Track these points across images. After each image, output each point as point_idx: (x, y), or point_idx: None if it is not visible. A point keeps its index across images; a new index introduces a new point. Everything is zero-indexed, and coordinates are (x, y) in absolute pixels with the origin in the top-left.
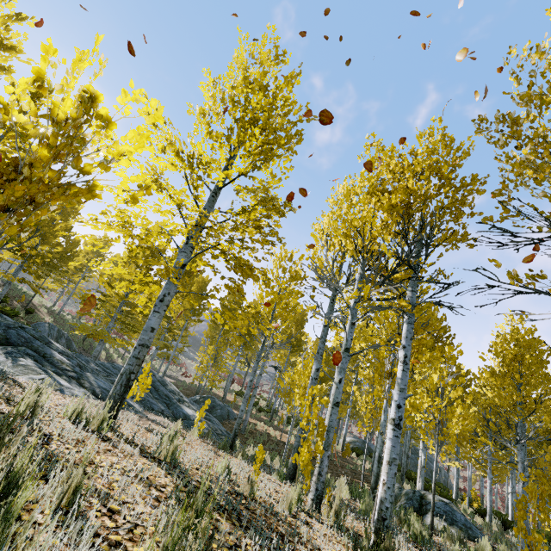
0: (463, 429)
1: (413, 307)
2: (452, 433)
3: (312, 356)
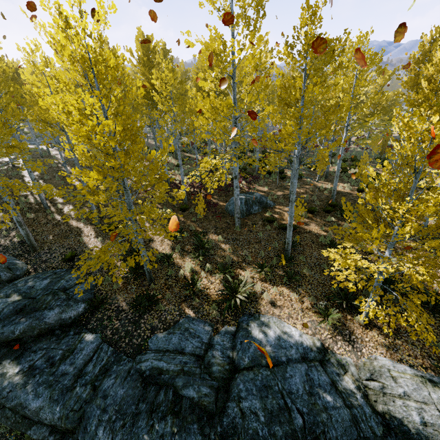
0: None
1: None
2: None
3: None
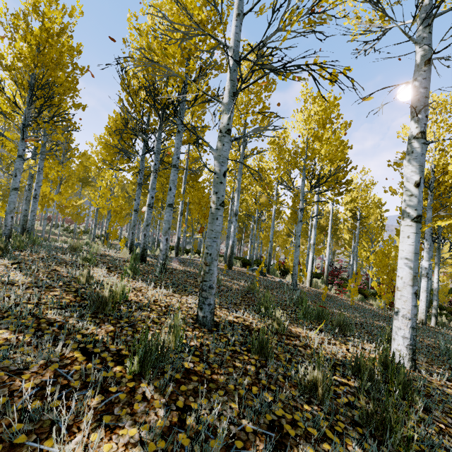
0: (123, 205)
1: (44, 144)
2: (110, 206)
3: (27, 178)
